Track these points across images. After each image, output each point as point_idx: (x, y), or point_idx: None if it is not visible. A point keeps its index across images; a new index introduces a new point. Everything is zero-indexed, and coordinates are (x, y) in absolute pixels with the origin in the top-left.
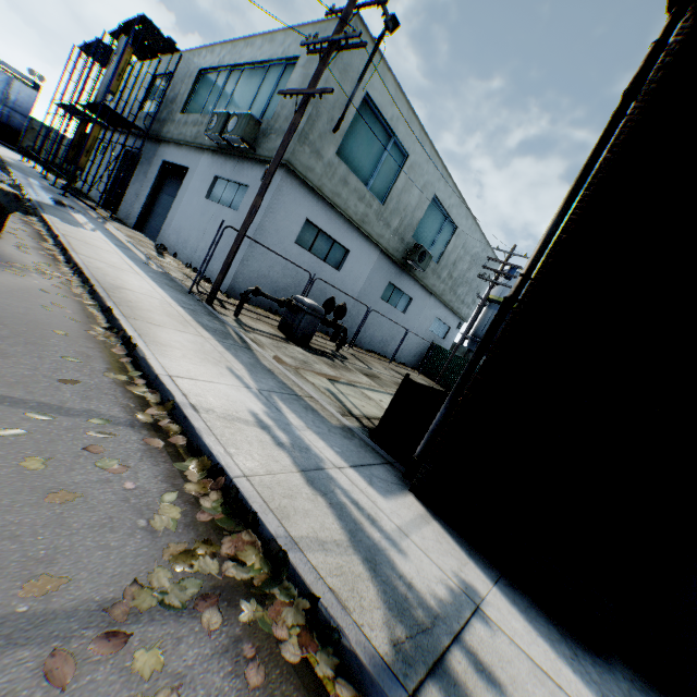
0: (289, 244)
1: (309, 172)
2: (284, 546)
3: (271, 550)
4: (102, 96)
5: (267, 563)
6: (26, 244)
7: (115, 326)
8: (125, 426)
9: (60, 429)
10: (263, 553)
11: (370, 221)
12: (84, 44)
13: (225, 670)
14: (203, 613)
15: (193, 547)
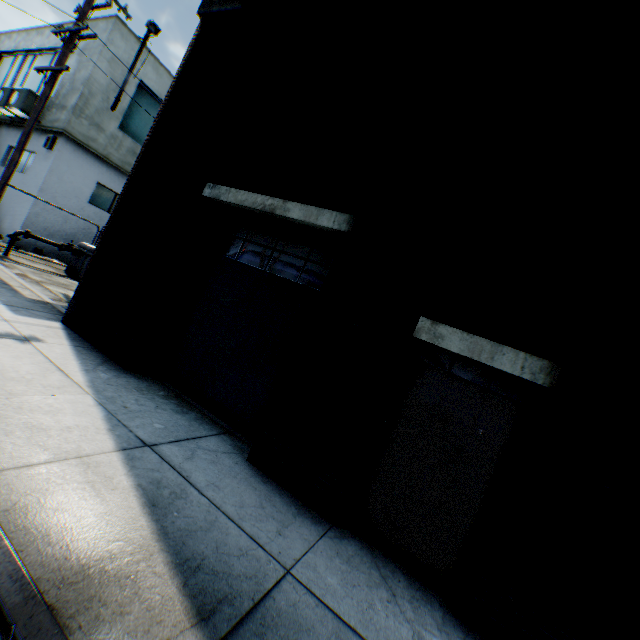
0: (83, 204)
1: (92, 142)
2: None
3: None
4: None
5: None
6: None
7: None
8: None
9: None
10: None
11: None
12: None
13: None
14: None
15: None
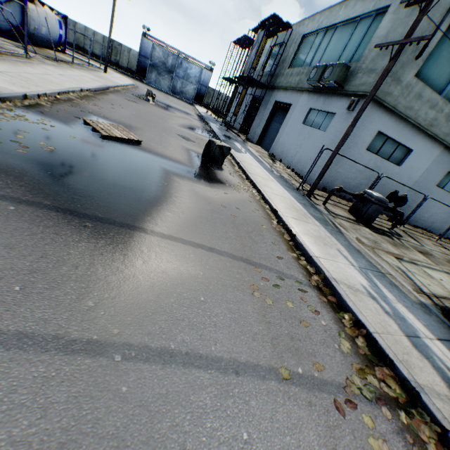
0: (360, 151)
1: (387, 96)
2: (415, 387)
3: (405, 385)
4: (247, 71)
5: (402, 391)
6: (231, 171)
7: (280, 221)
8: (307, 286)
9: (288, 285)
10: (398, 384)
11: (437, 124)
12: (236, 40)
13: (401, 442)
14: (380, 407)
15: (362, 367)
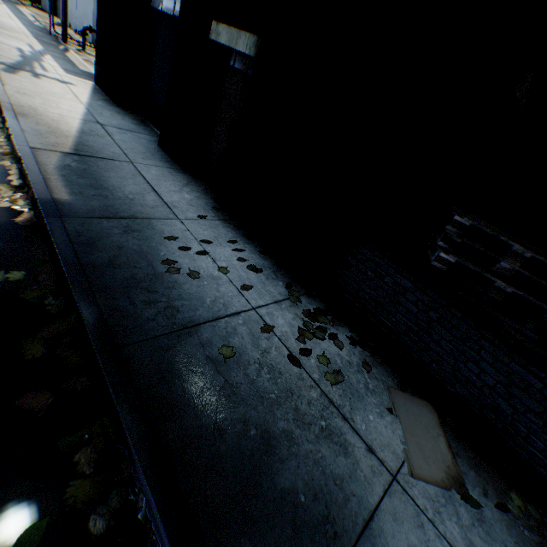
0: None
1: None
2: None
3: None
4: None
5: None
6: None
7: None
8: None
9: None
10: None
11: None
12: None
13: None
14: None
15: None
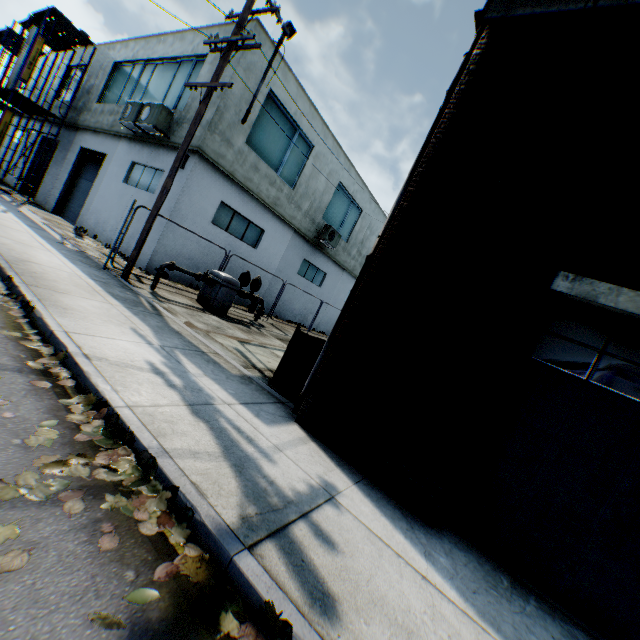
0: (205, 224)
1: (221, 159)
2: (155, 454)
3: (143, 459)
4: (14, 83)
5: (139, 470)
6: None
7: (16, 292)
8: (13, 371)
9: None
10: (136, 463)
11: (282, 204)
12: None
13: (81, 540)
14: (66, 503)
15: (67, 458)
